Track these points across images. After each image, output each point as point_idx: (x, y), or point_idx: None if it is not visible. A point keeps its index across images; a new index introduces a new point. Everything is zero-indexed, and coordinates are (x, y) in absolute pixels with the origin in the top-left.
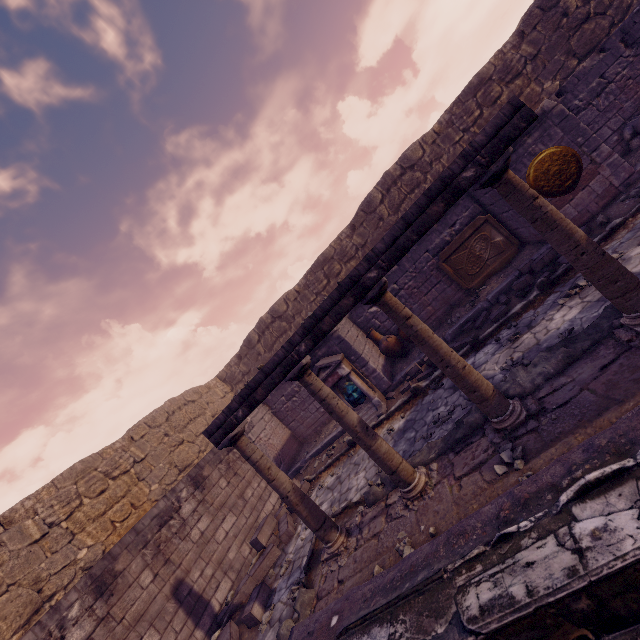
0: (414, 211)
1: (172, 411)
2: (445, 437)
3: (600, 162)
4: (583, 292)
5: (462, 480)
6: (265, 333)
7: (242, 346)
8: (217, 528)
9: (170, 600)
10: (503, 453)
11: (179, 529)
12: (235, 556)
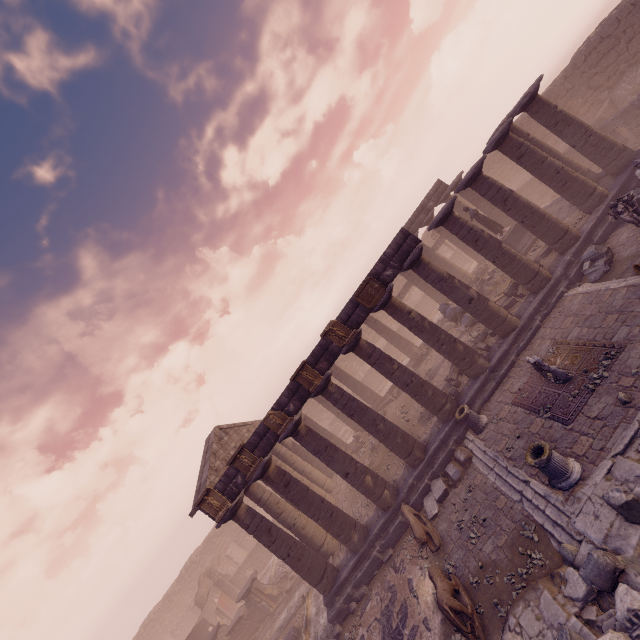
0: None
1: None
2: None
3: None
4: None
5: None
6: (147, 628)
7: (137, 635)
8: None
9: None
10: None
11: None
12: None
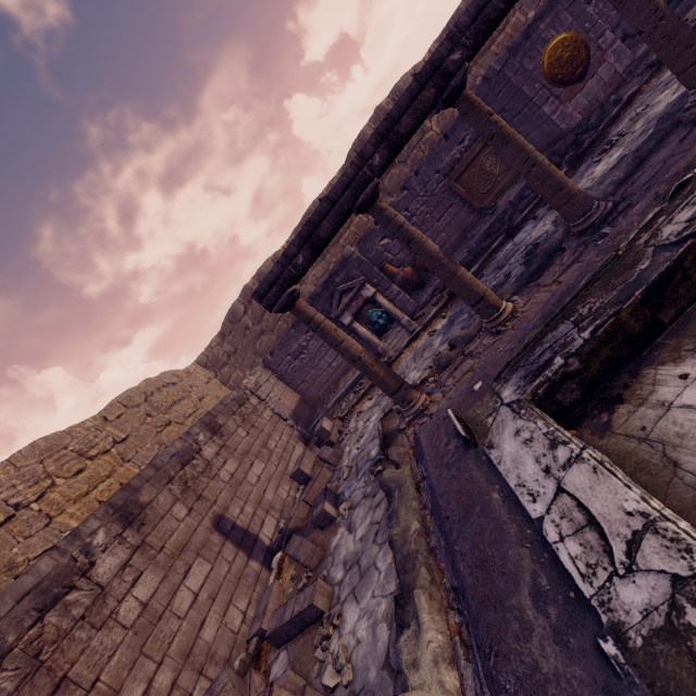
0: None
1: (150, 392)
2: (516, 280)
3: (606, 49)
4: (619, 143)
5: (559, 279)
6: (252, 302)
7: (225, 321)
8: (247, 472)
9: (213, 533)
10: (603, 230)
11: (205, 469)
12: (273, 498)
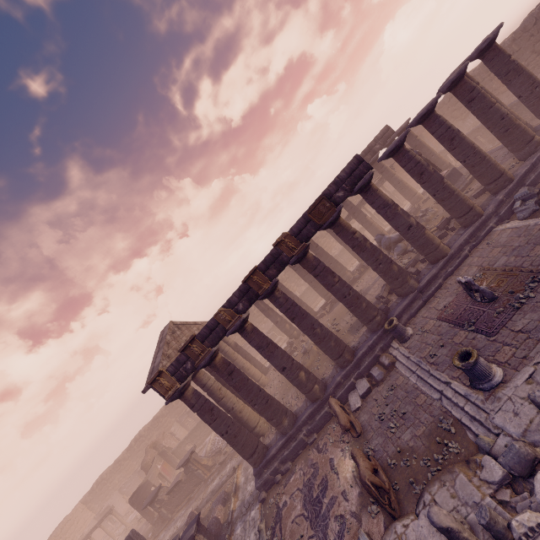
0: (102, 518)
1: (63, 527)
2: None
3: None
4: None
5: None
6: (99, 485)
7: (91, 490)
8: None
9: None
10: None
11: None
12: None
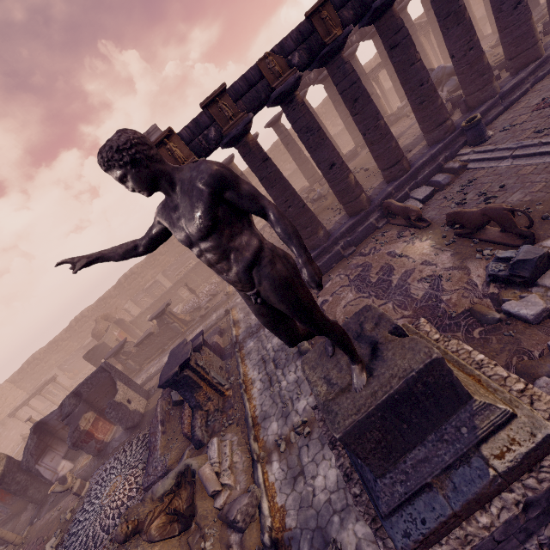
0: (43, 386)
1: None
2: None
3: None
4: None
5: None
6: (31, 364)
7: (20, 369)
8: (10, 433)
9: None
10: None
11: None
12: (16, 438)
